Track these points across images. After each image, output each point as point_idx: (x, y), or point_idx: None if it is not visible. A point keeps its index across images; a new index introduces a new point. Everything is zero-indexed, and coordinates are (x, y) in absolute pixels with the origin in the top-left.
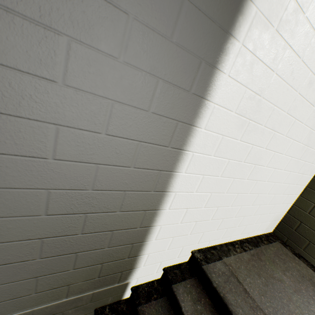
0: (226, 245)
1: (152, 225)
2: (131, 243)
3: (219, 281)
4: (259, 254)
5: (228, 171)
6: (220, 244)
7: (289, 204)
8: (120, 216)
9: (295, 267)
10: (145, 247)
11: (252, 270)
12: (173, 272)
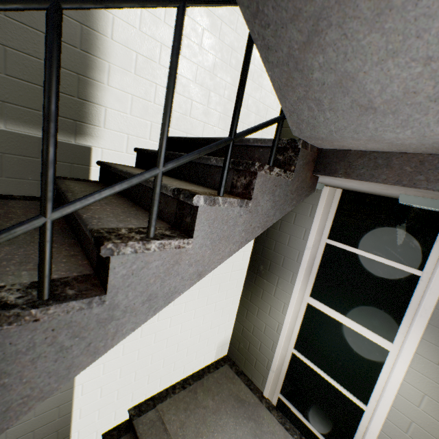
0: (166, 390)
1: (71, 411)
2: (56, 430)
3: (144, 429)
4: (198, 387)
5: (129, 349)
6: (161, 391)
7: (229, 329)
8: (37, 419)
9: (228, 388)
10: (72, 427)
11: (181, 407)
12: (111, 434)
